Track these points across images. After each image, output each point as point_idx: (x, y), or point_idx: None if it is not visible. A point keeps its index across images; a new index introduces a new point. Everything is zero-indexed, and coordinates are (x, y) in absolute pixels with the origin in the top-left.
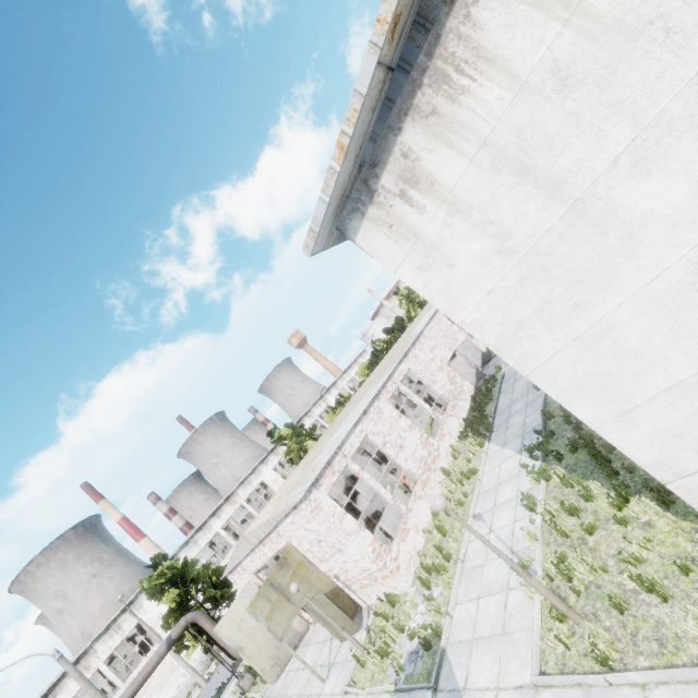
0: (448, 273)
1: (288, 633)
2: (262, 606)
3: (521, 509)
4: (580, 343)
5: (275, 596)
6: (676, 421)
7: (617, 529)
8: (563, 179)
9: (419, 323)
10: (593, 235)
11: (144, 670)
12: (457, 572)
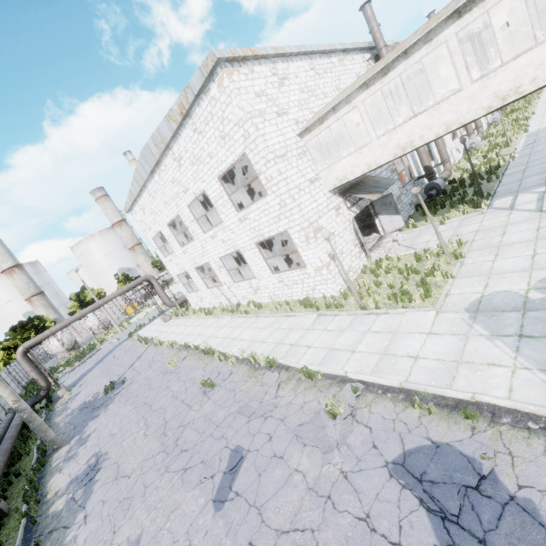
0: None
1: None
2: None
3: None
4: None
5: None
6: None
7: None
8: None
9: None
10: None
11: None
12: None
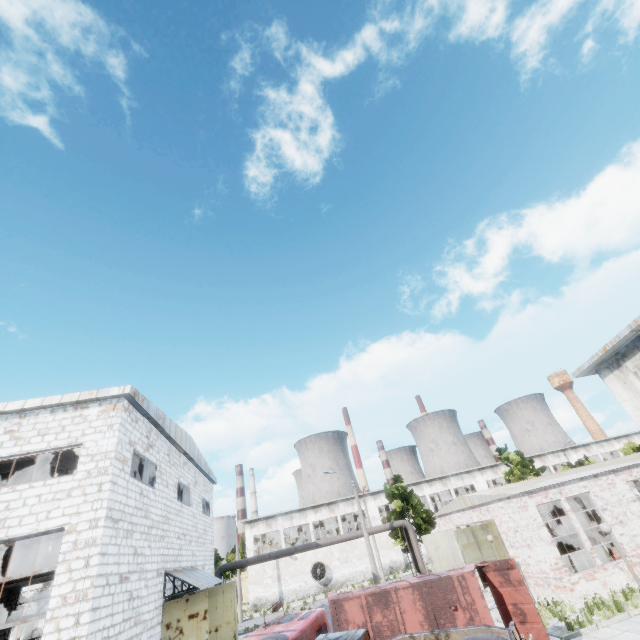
0: None
1: None
2: (462, 538)
3: None
4: None
5: (472, 539)
6: None
7: None
8: None
9: None
10: None
11: (376, 527)
12: (620, 615)
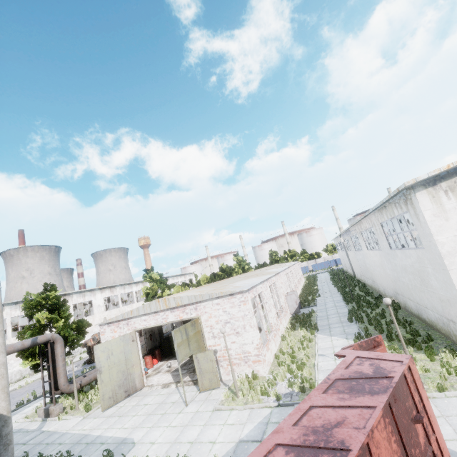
0: (444, 222)
1: (130, 382)
2: (178, 336)
3: None
4: None
5: (185, 337)
6: None
7: (428, 362)
8: None
9: (269, 270)
10: None
11: (7, 347)
12: (316, 368)
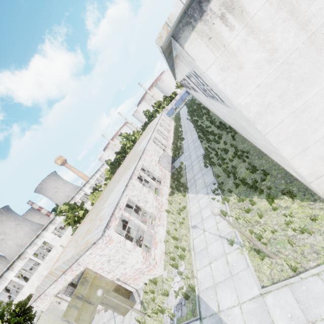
0: (238, 72)
1: None
2: (72, 313)
3: (218, 217)
4: (294, 114)
5: (80, 303)
6: (322, 152)
7: (273, 213)
8: (309, 19)
9: (140, 145)
10: (315, 54)
11: None
12: (193, 255)
